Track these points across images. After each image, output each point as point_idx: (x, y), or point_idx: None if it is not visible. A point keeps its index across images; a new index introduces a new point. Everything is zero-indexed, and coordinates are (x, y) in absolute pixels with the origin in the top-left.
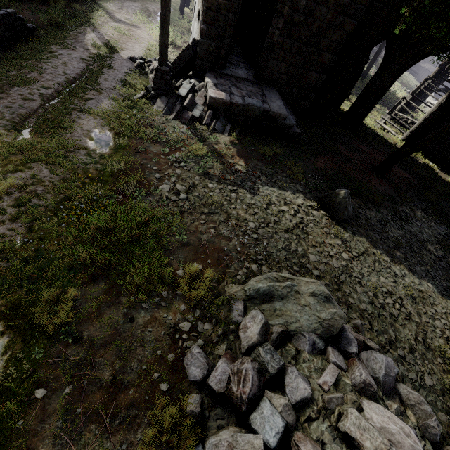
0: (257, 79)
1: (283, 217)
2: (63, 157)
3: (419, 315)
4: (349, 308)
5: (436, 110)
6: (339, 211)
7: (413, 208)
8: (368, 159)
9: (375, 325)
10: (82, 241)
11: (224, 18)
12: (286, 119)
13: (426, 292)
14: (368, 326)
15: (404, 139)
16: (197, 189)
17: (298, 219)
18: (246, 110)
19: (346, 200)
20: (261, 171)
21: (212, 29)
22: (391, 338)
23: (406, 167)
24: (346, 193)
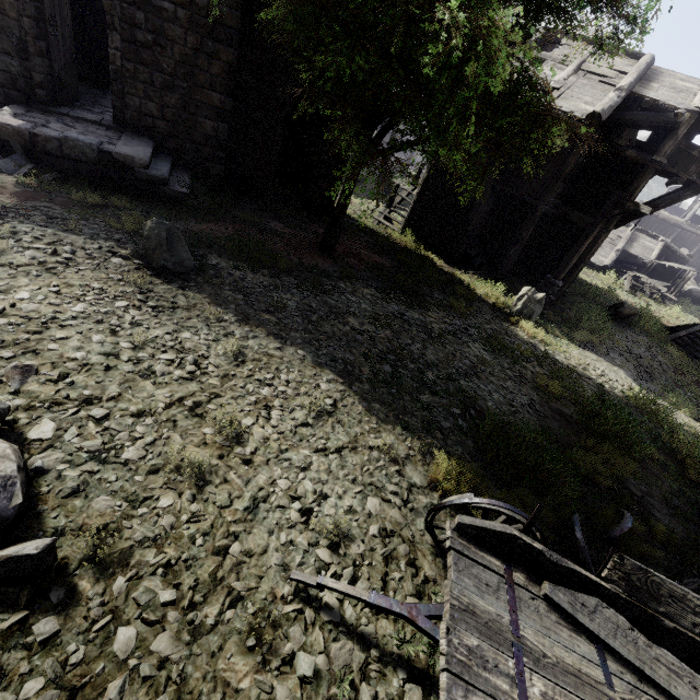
0: (118, 125)
1: (20, 253)
2: None
3: (228, 378)
4: (33, 354)
5: (422, 188)
6: (153, 253)
7: (360, 286)
8: (321, 239)
9: (77, 379)
10: None
11: (19, 25)
12: (153, 169)
13: (283, 358)
14: (55, 378)
15: (402, 231)
16: None
17: (58, 259)
18: (66, 147)
19: (157, 233)
20: (45, 213)
21: (4, 39)
22: (104, 397)
23: (388, 255)
24: (167, 226)
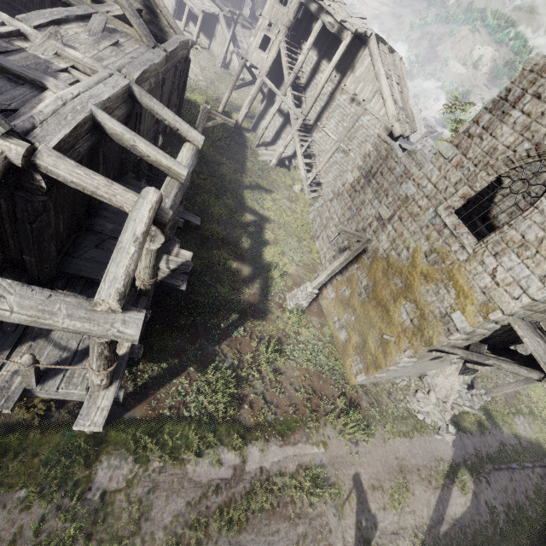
0: None
1: None
2: (544, 428)
3: None
4: None
5: None
6: None
7: None
8: None
9: None
10: (545, 407)
11: None
12: None
13: None
14: None
15: None
16: (501, 371)
17: None
18: None
19: None
20: None
21: None
22: None
23: None
24: None
